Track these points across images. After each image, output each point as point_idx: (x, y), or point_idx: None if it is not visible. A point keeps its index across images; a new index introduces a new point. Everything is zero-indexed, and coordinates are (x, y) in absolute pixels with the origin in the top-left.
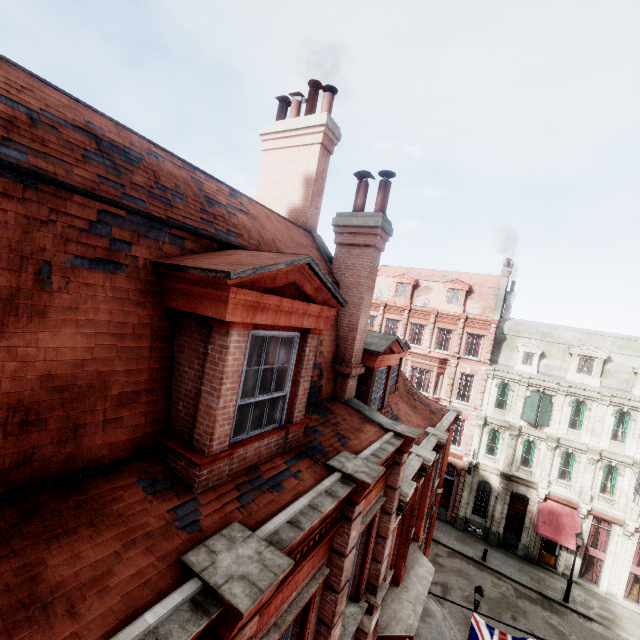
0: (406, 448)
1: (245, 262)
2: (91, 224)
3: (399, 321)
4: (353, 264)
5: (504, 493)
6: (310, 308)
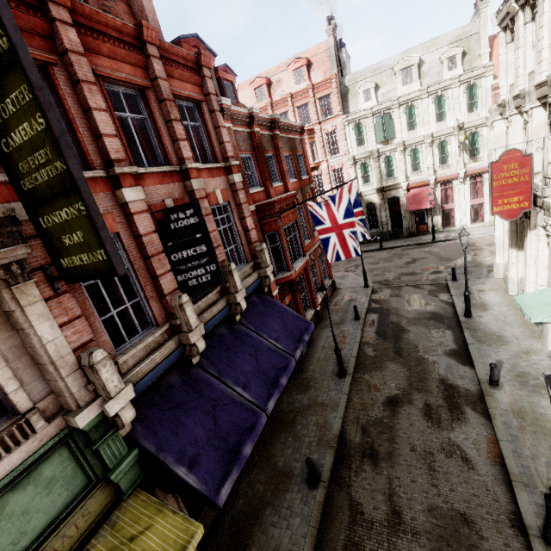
0: (201, 61)
1: None
2: None
3: None
4: None
5: (383, 203)
6: None
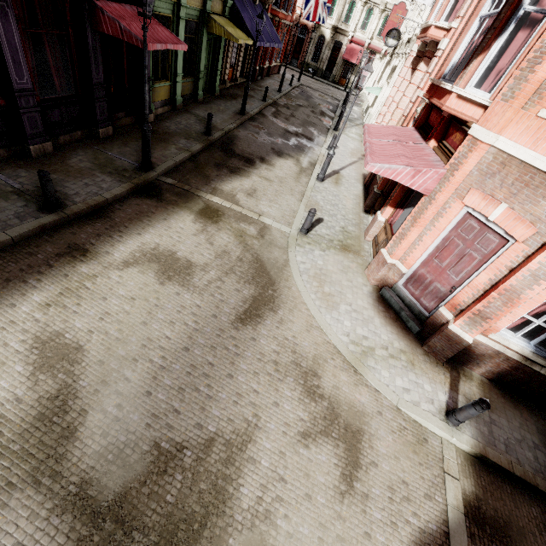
0: None
1: None
2: None
3: None
4: None
5: (331, 42)
6: None
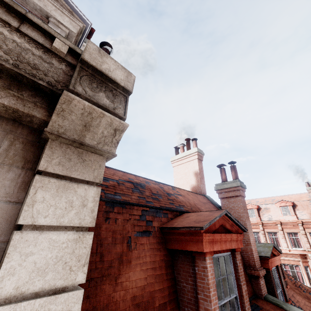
0: None
1: (201, 219)
2: (140, 216)
3: (258, 232)
4: (233, 206)
5: None
6: (232, 236)
